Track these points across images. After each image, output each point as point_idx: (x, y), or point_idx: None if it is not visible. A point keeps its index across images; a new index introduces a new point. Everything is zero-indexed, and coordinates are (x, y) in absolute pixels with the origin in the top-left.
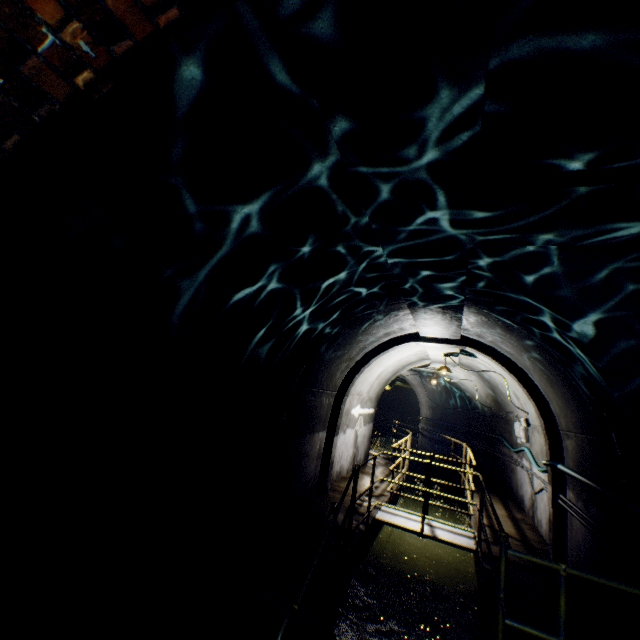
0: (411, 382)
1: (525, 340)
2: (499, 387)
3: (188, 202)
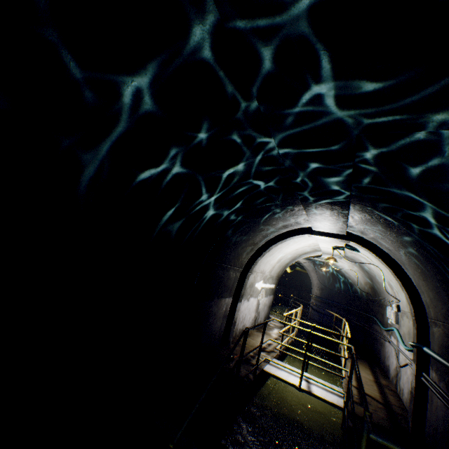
0: (307, 268)
1: (404, 237)
2: (376, 277)
3: (72, 65)
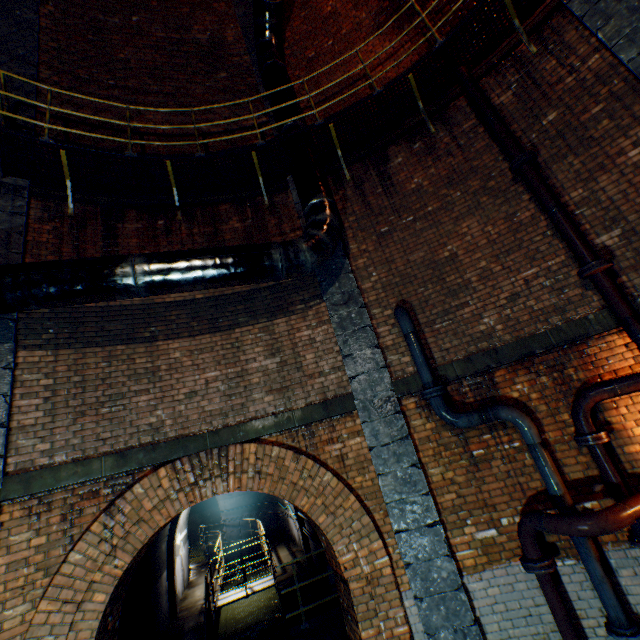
0: None
1: None
2: None
3: None
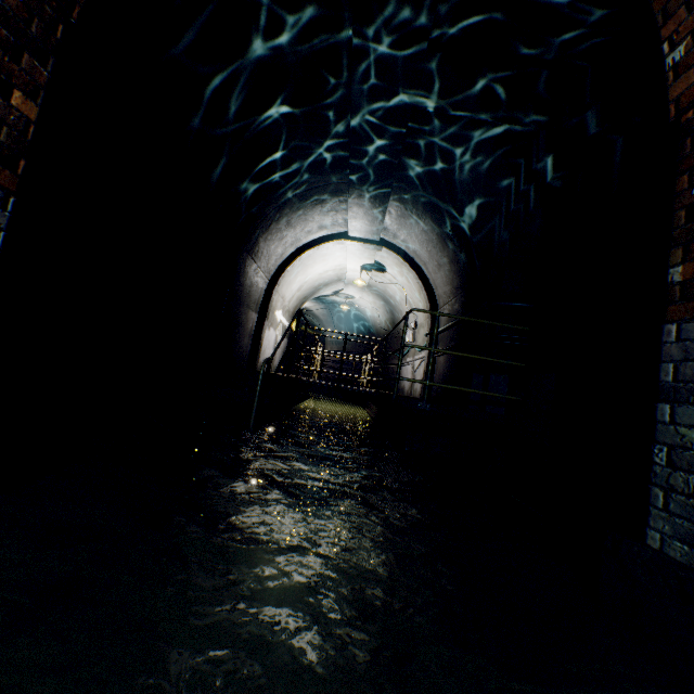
0: (320, 318)
1: (429, 227)
2: (398, 306)
3: None
